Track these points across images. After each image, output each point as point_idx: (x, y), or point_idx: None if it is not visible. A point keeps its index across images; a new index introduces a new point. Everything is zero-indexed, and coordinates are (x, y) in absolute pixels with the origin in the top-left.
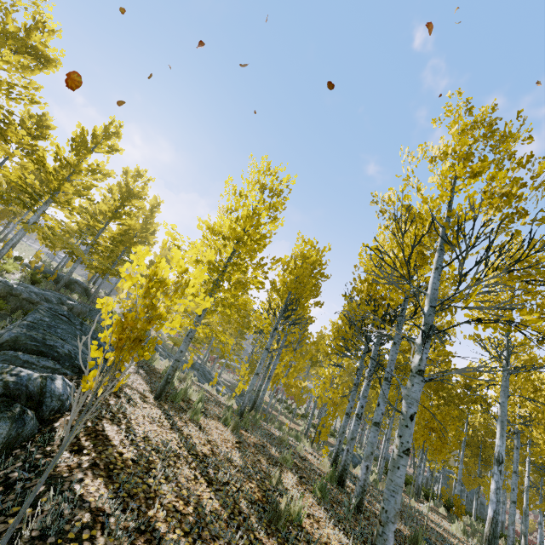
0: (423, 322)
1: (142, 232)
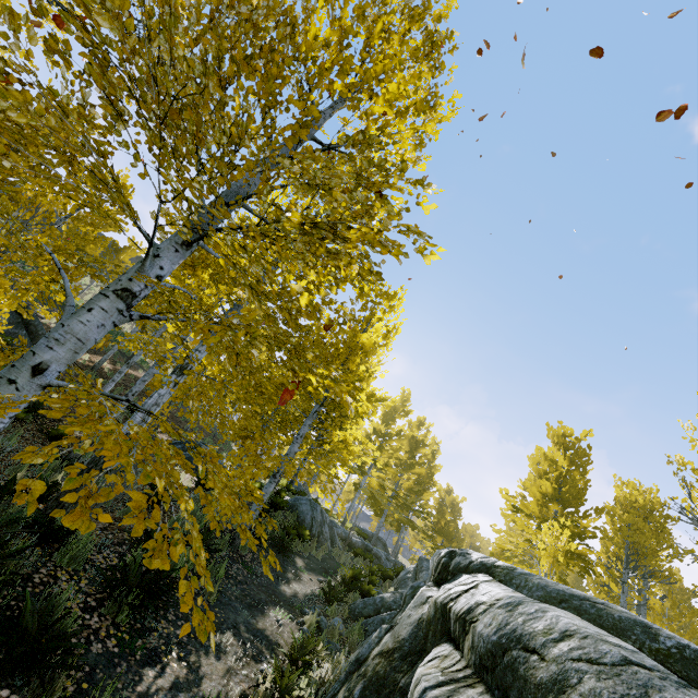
0: None
1: (428, 477)
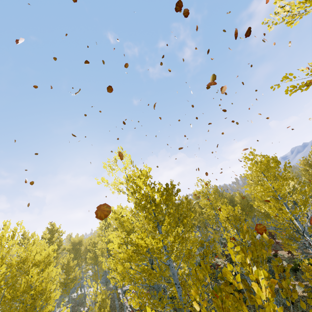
0: None
1: None
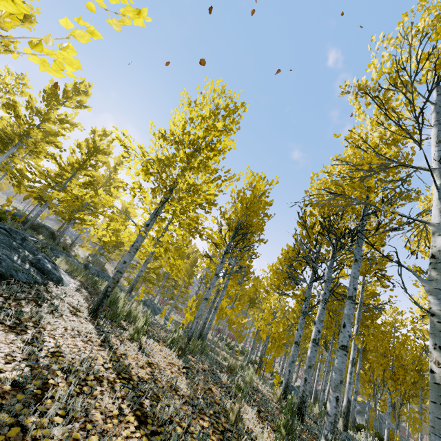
0: (437, 198)
1: (106, 185)
